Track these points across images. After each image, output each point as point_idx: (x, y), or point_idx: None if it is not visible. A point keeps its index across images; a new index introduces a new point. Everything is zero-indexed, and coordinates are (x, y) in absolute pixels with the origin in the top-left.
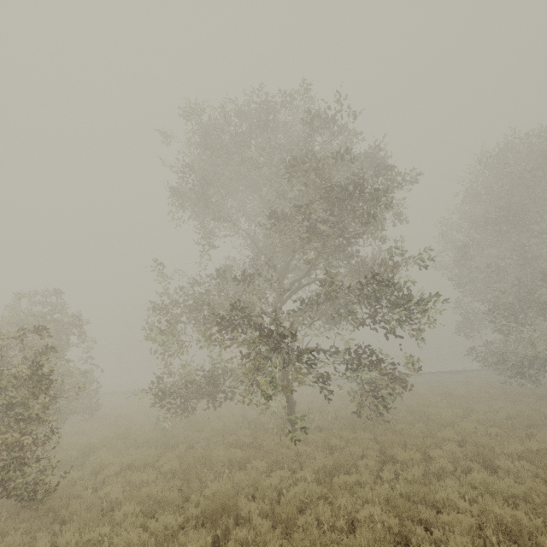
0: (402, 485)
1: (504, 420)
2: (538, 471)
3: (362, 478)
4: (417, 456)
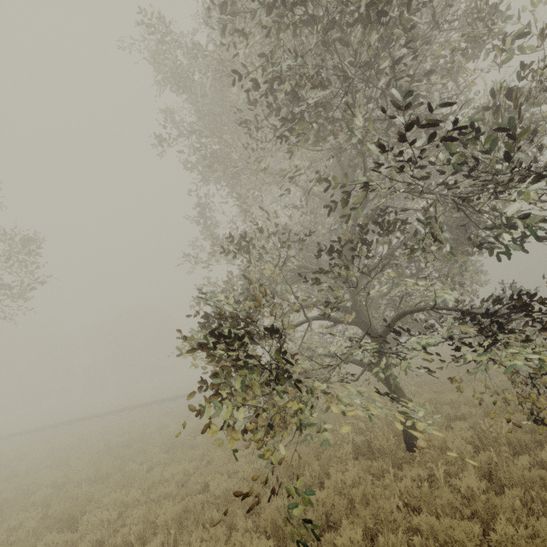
0: None
1: None
2: None
3: None
4: None
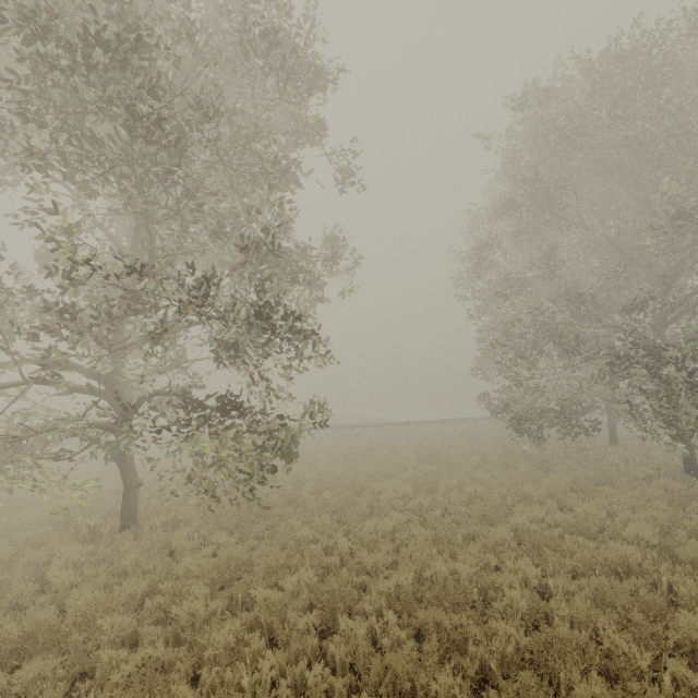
0: (92, 695)
1: (460, 506)
2: (402, 635)
3: (29, 678)
4: (201, 611)
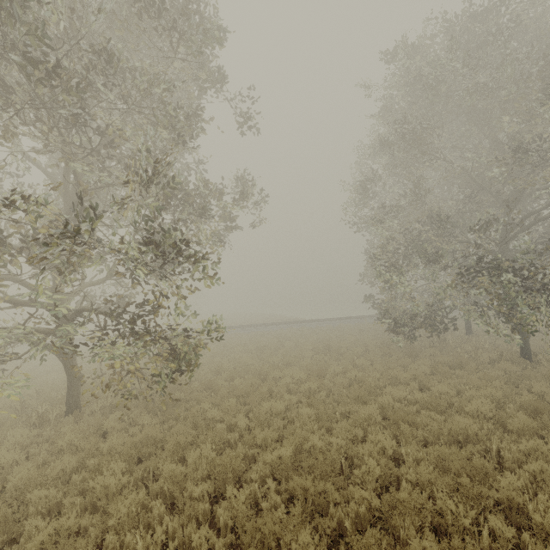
0: None
1: (342, 388)
2: (278, 499)
3: None
4: (113, 484)
